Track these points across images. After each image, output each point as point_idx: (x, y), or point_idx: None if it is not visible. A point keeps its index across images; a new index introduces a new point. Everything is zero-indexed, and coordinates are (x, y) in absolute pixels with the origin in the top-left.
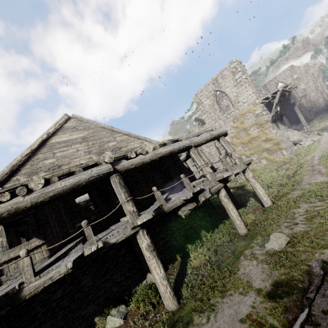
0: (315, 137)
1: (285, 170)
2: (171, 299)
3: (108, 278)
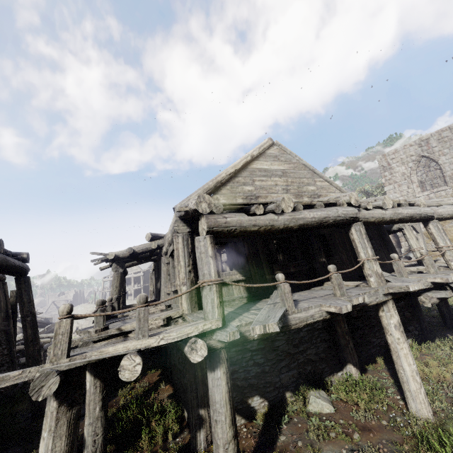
0: None
1: None
2: (427, 404)
3: (302, 350)
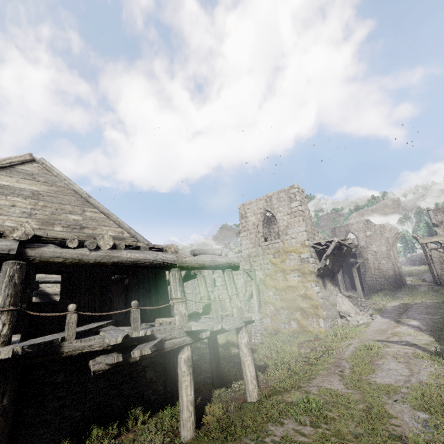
0: (366, 317)
1: (310, 350)
2: None
3: None
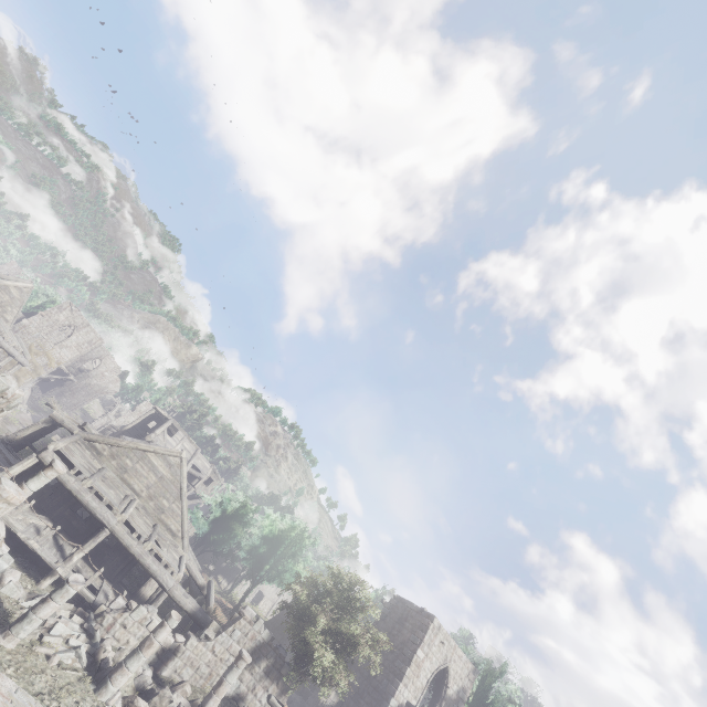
0: (25, 409)
1: None
2: None
3: None
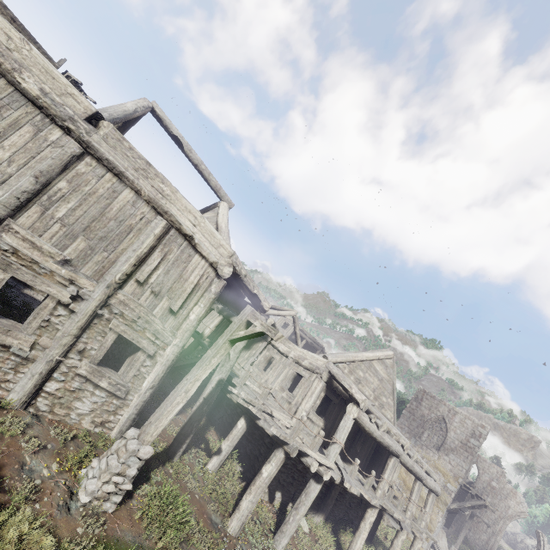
0: None
1: None
2: None
3: None
